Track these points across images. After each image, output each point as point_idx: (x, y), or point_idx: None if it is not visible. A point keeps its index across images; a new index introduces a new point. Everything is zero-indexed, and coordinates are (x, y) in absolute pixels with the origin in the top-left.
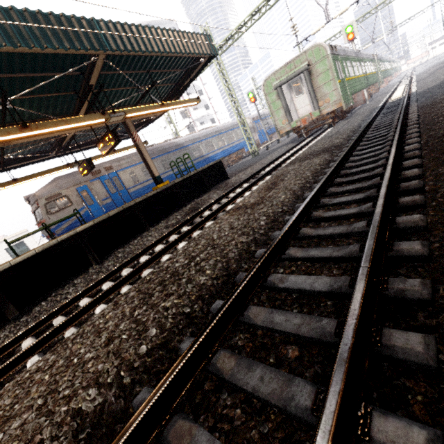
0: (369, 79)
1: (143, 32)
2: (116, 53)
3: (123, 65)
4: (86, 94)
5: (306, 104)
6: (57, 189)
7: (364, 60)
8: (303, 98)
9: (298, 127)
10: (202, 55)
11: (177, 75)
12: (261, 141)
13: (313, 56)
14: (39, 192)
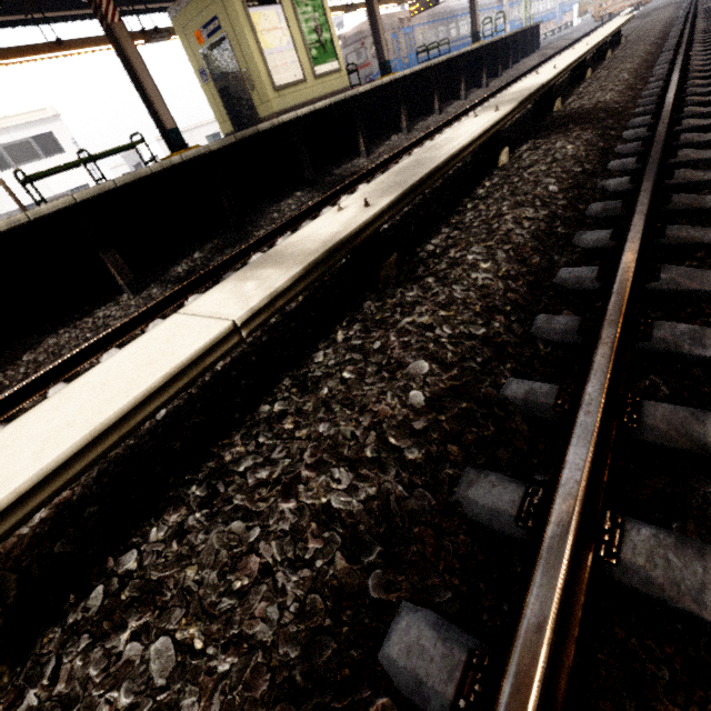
0: None
1: None
2: None
3: None
4: None
5: None
6: None
7: None
8: None
9: (599, 7)
10: None
11: None
12: None
13: None
14: (368, 29)
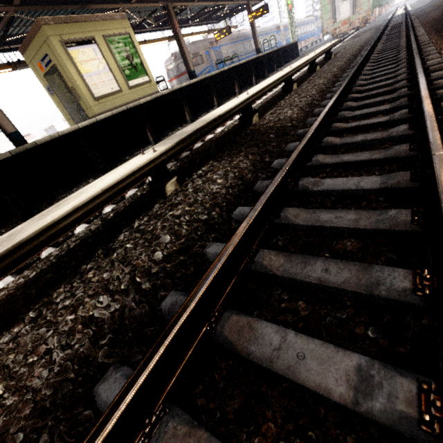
0: (380, 0)
1: None
2: None
3: None
4: None
5: (347, 10)
6: (197, 49)
7: None
8: (346, 5)
9: (335, 30)
10: None
11: None
12: None
13: None
14: (188, 49)
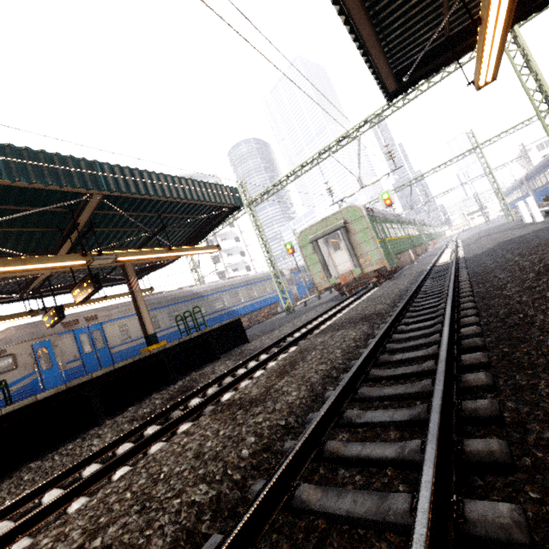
0: (413, 240)
1: (156, 178)
2: (117, 194)
3: (128, 206)
4: (70, 232)
5: (345, 260)
6: (2, 344)
7: (405, 223)
8: (342, 254)
9: (339, 284)
10: (225, 205)
11: (198, 221)
12: (300, 295)
13: (350, 215)
14: None
